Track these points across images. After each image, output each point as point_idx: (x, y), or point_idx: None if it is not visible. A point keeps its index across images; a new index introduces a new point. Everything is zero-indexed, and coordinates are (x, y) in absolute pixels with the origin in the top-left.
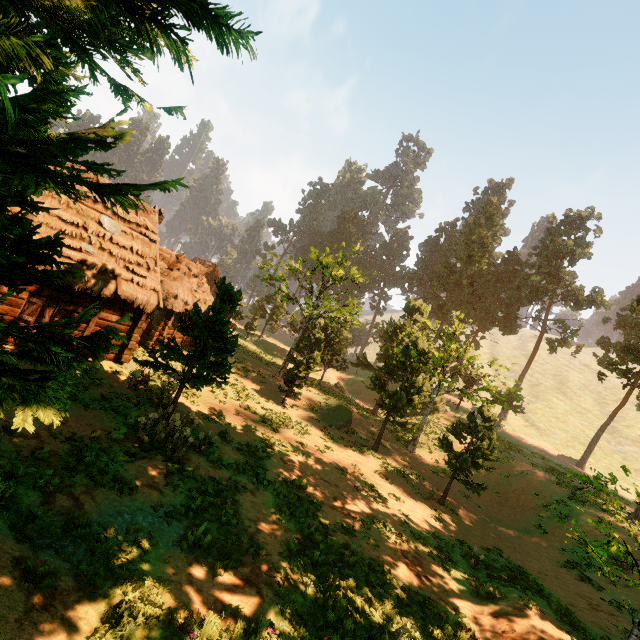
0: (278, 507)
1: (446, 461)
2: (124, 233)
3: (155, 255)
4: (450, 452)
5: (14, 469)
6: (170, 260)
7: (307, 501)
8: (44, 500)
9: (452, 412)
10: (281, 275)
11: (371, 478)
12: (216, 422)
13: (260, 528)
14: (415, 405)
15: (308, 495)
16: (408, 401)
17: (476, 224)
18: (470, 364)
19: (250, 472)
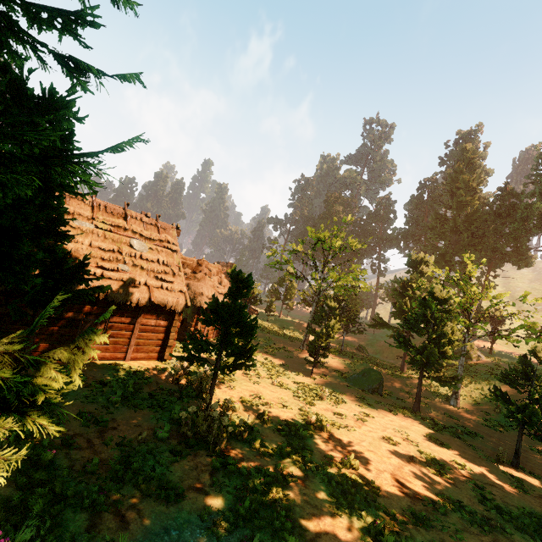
0: (333, 498)
1: (505, 414)
2: (151, 250)
3: (178, 262)
4: (508, 404)
5: (63, 489)
6: (193, 265)
7: (363, 485)
8: (90, 523)
9: (486, 357)
10: (286, 258)
11: (423, 444)
12: (253, 404)
13: (319, 530)
14: (448, 357)
15: (362, 476)
16: (440, 354)
17: (457, 172)
18: (498, 304)
19: (295, 456)
